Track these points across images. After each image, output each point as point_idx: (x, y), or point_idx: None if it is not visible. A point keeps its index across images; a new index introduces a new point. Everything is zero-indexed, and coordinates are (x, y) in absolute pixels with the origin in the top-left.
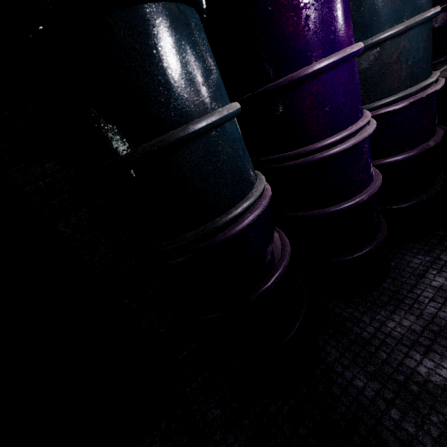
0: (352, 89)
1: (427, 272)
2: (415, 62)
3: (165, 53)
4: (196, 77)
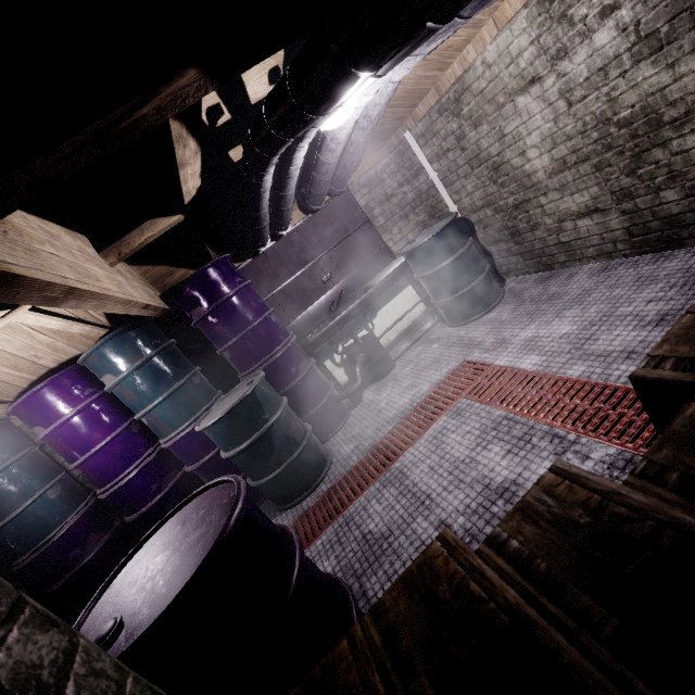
0: (112, 459)
1: None
2: (168, 420)
3: None
4: (5, 502)
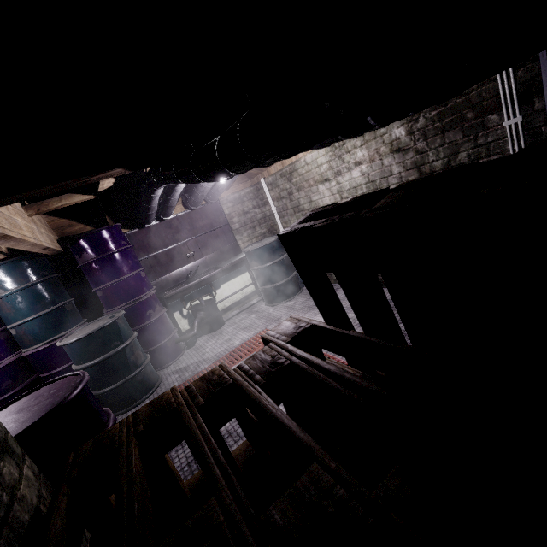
0: None
1: None
2: (35, 334)
3: None
4: None
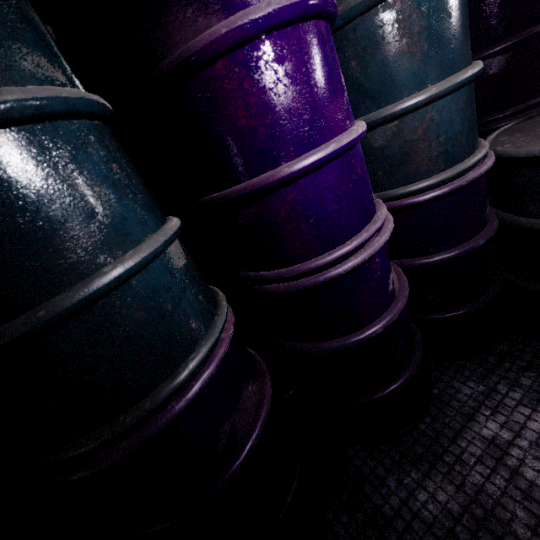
0: (349, 191)
1: (477, 410)
2: (449, 138)
3: None
4: (58, 231)
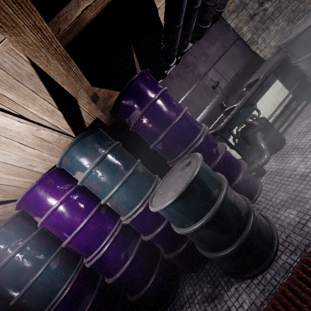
0: (90, 237)
1: (185, 304)
2: (125, 203)
3: (8, 278)
4: (20, 276)
